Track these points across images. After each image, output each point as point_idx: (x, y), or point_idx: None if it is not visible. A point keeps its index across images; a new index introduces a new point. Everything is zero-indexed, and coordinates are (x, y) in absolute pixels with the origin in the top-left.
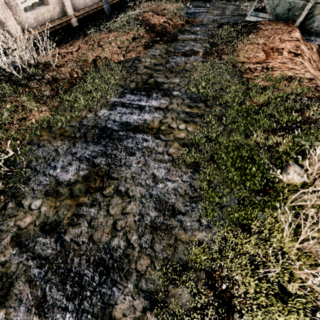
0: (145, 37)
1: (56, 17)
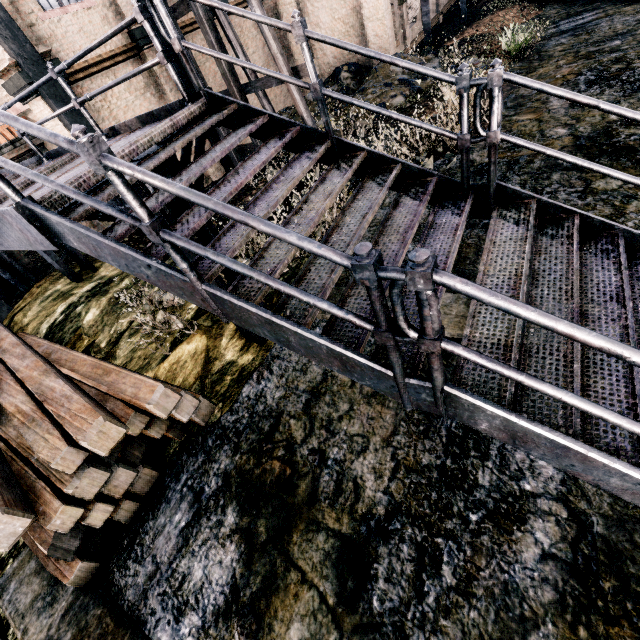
0: (531, 6)
1: (418, 32)
